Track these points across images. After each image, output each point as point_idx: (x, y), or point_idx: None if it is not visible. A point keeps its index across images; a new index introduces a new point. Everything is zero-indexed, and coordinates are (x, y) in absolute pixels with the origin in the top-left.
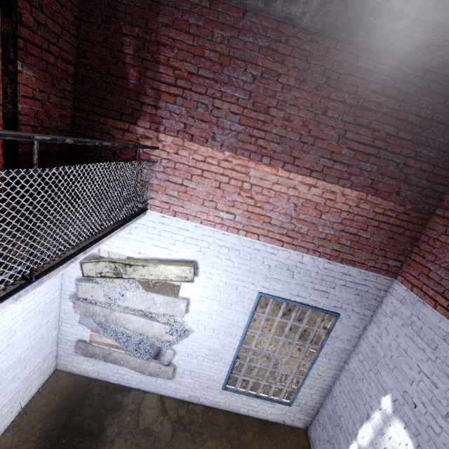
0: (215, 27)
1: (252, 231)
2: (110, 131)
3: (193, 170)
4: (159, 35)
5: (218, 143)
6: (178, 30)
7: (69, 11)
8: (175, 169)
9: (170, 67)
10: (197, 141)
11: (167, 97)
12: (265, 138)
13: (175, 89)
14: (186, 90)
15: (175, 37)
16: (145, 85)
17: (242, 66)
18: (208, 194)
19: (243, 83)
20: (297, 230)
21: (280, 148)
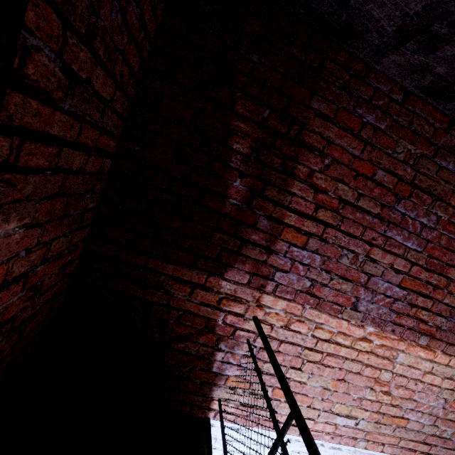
0: (402, 136)
1: (376, 439)
2: (164, 284)
3: (307, 353)
4: (305, 129)
5: (359, 313)
6: (340, 128)
7: (136, 49)
8: (277, 352)
9: (311, 186)
10: (326, 308)
11: (292, 235)
12: (430, 309)
13: (309, 223)
14: (328, 227)
15: (333, 138)
16: (257, 211)
17: (425, 202)
18: (323, 390)
19: (421, 226)
20: (438, 434)
21: (447, 323)
